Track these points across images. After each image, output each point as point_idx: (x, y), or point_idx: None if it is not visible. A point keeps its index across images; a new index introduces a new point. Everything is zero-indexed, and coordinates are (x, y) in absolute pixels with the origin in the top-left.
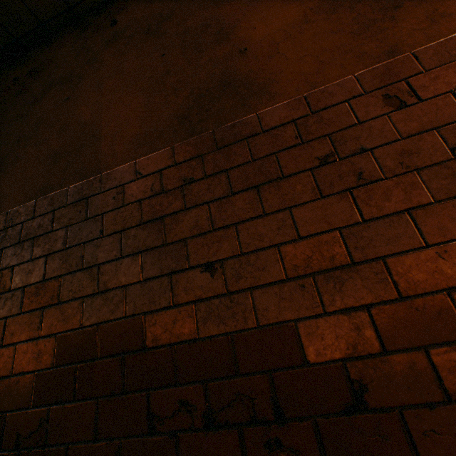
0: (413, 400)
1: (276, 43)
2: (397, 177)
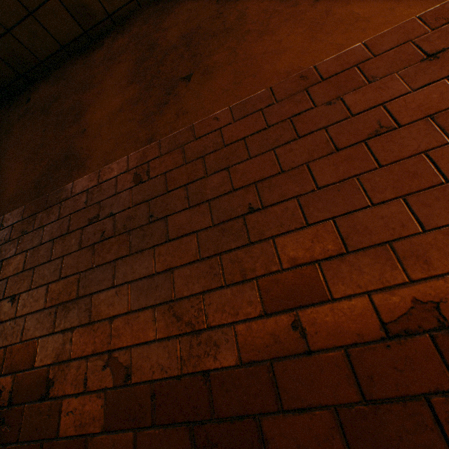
0: (71, 391)
1: (101, 127)
2: (120, 235)
